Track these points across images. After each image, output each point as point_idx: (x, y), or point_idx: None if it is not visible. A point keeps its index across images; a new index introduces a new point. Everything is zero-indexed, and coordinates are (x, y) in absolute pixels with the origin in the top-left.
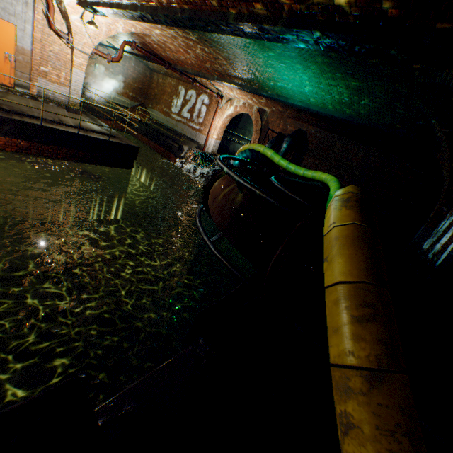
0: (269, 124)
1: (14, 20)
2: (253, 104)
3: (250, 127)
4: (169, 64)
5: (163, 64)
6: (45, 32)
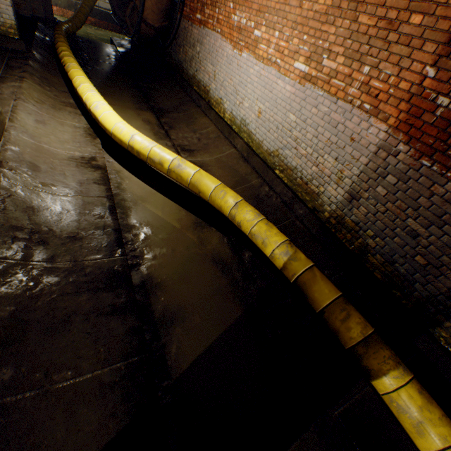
0: None
1: None
2: None
3: None
4: None
5: None
6: None
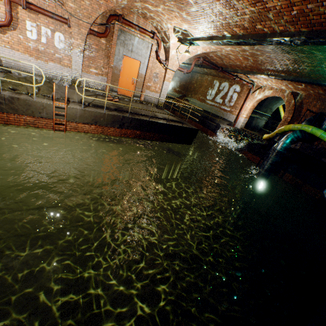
0: (303, 104)
1: (140, 58)
2: (287, 89)
3: (271, 105)
4: (221, 68)
5: (217, 69)
6: (153, 62)
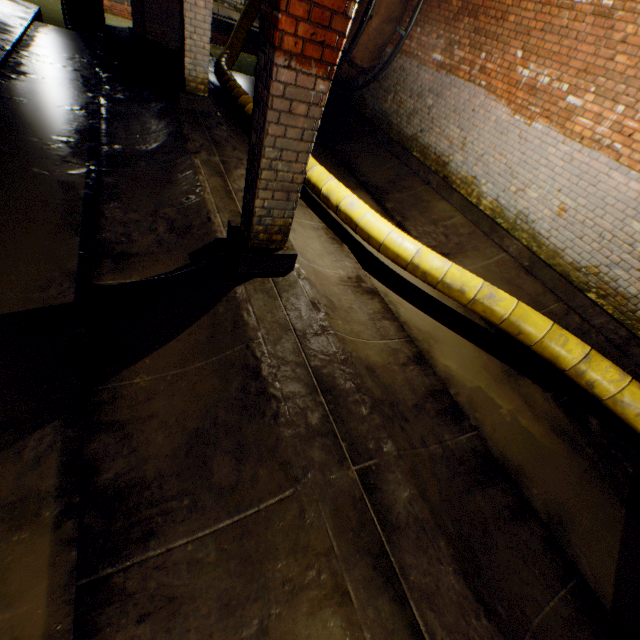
0: None
1: None
2: None
3: None
4: None
5: None
6: None
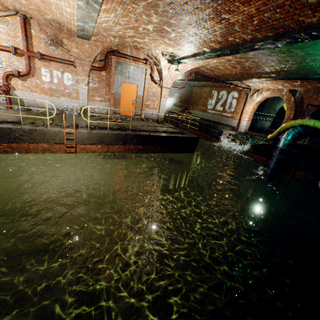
0: (303, 100)
1: (137, 82)
2: (284, 88)
3: (273, 105)
4: (214, 79)
5: (210, 80)
6: (149, 83)
